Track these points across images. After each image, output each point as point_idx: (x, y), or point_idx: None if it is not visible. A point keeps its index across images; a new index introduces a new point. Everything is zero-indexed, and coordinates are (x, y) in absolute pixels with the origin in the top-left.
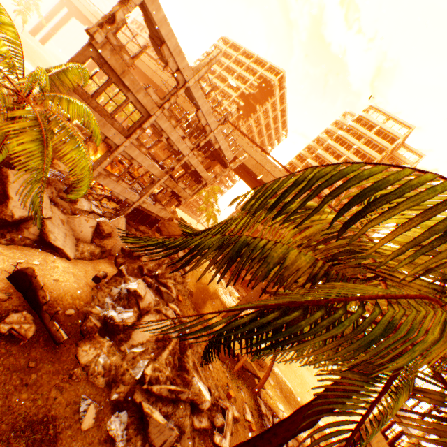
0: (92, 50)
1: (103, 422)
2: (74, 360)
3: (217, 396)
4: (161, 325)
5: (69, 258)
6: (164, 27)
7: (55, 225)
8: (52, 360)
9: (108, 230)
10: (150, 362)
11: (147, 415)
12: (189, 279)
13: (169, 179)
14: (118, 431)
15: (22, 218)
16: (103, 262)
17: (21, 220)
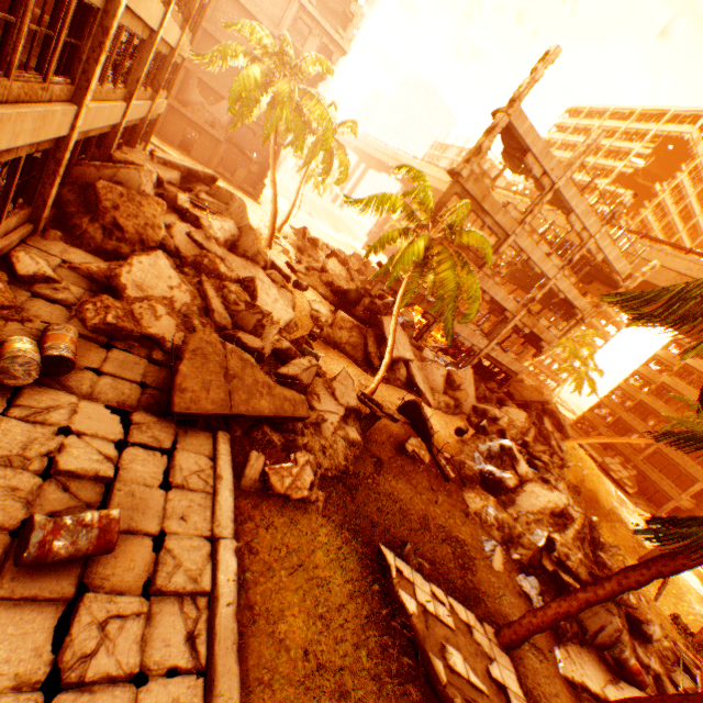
0: (456, 187)
1: (511, 574)
2: (462, 503)
3: (668, 648)
4: (553, 499)
5: (429, 405)
6: (529, 136)
7: (415, 370)
8: (445, 493)
9: (458, 381)
10: (552, 531)
11: (568, 584)
12: (571, 463)
13: (526, 315)
14: (530, 592)
15: (396, 358)
16: (456, 419)
17: (393, 361)
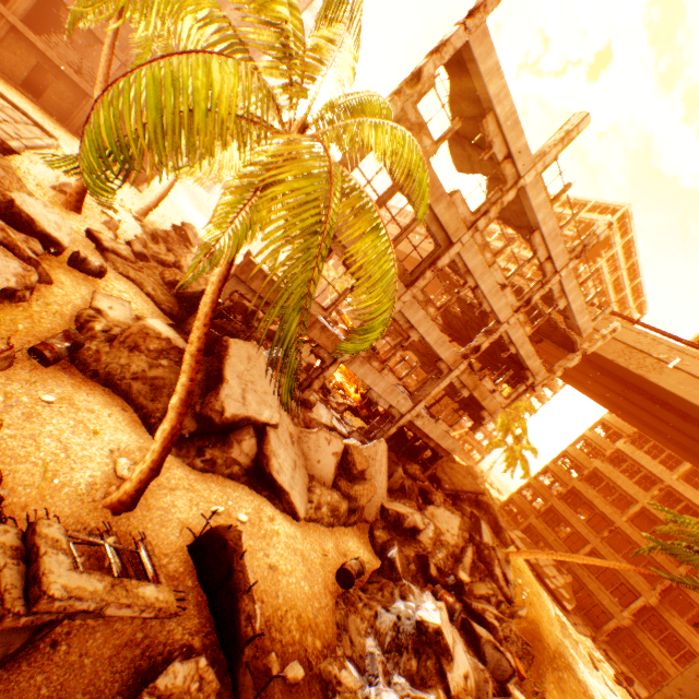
0: None
1: None
2: None
3: None
4: None
5: (296, 516)
6: (493, 82)
7: (280, 442)
8: None
9: (361, 464)
10: None
11: None
12: (524, 609)
13: (467, 370)
14: None
15: (235, 418)
16: (350, 535)
17: (232, 423)
